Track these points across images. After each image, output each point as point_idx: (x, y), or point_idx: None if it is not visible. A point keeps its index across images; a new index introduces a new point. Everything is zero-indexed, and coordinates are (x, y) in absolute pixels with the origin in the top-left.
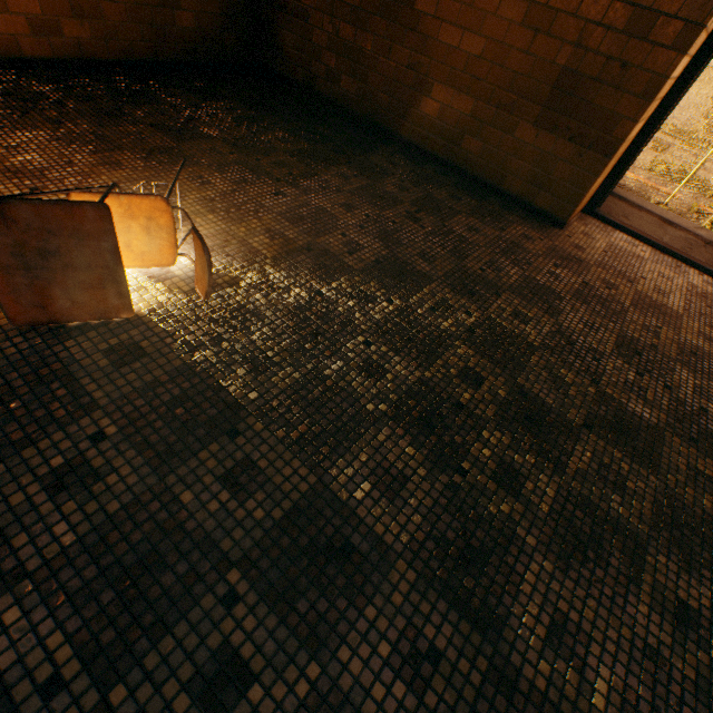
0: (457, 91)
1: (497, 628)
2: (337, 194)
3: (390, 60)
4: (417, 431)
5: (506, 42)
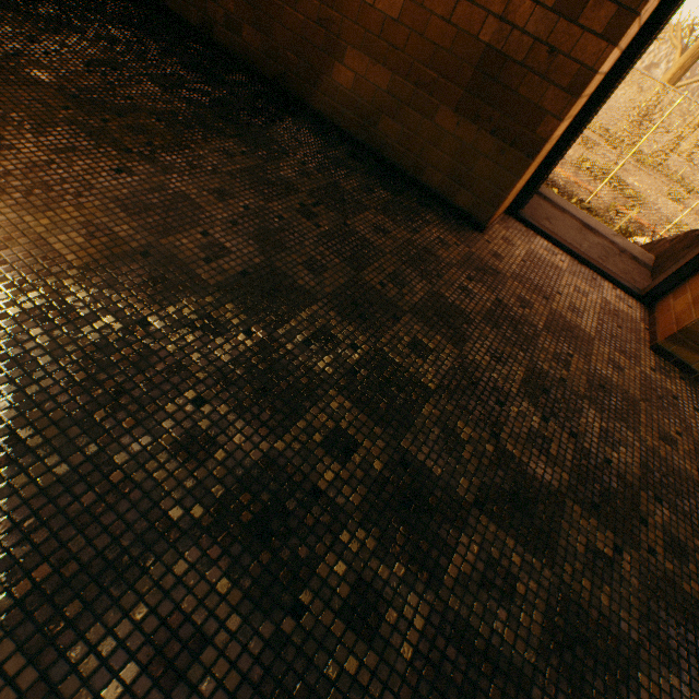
0: (373, 60)
1: None
2: (211, 175)
3: (297, 11)
4: (242, 547)
5: (426, 5)
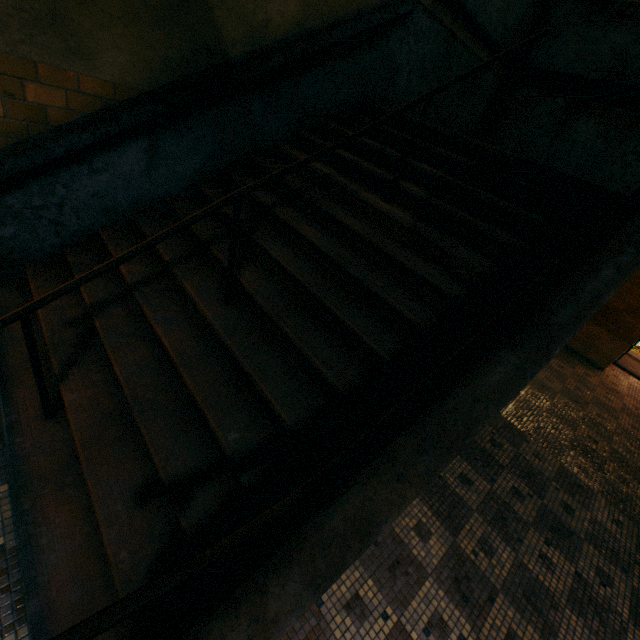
0: None
1: (636, 522)
2: None
3: None
4: (582, 455)
5: None
